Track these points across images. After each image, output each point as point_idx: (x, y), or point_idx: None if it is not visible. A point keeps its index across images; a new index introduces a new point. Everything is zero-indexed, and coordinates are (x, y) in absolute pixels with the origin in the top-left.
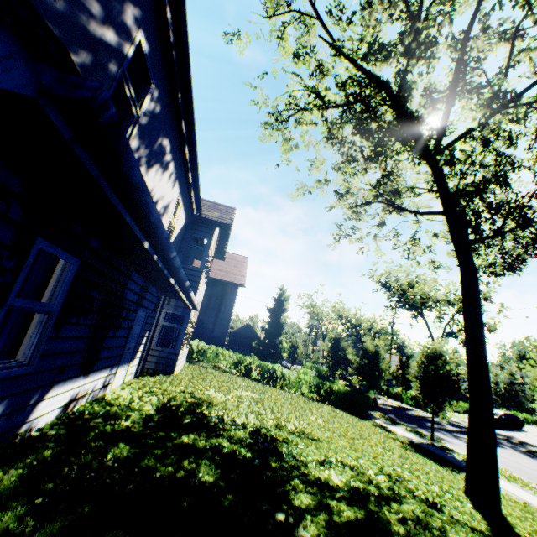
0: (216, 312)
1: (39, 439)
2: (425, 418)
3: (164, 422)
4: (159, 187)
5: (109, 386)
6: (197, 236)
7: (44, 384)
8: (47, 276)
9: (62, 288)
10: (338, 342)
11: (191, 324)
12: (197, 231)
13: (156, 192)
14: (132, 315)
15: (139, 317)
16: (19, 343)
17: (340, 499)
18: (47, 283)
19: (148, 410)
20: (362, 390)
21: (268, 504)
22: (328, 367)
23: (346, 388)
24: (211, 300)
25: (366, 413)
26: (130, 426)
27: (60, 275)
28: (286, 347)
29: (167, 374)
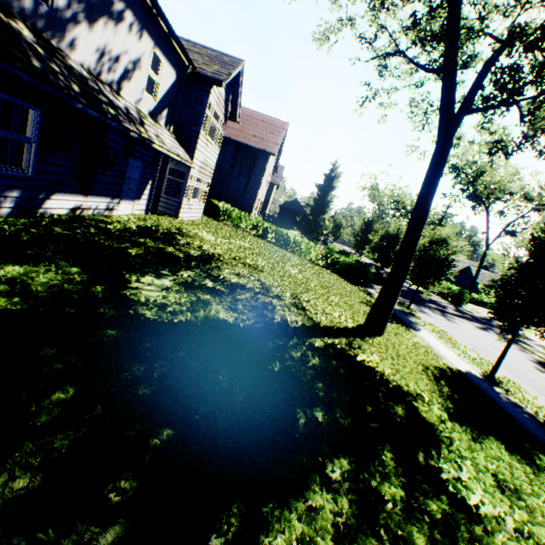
0: (247, 180)
1: (51, 218)
2: (434, 302)
3: (136, 232)
4: (115, 42)
5: (115, 211)
6: (195, 94)
7: (46, 190)
8: (26, 120)
9: (34, 128)
10: (371, 225)
11: (203, 183)
12: (195, 88)
13: (113, 48)
14: (123, 162)
15: (134, 166)
16: (22, 162)
17: (218, 282)
18: (27, 125)
19: (132, 226)
20: (379, 269)
21: (164, 268)
22: (355, 247)
23: (351, 261)
24: (243, 168)
25: (363, 283)
26: (109, 227)
27: (33, 120)
28: (329, 226)
29: (173, 217)
